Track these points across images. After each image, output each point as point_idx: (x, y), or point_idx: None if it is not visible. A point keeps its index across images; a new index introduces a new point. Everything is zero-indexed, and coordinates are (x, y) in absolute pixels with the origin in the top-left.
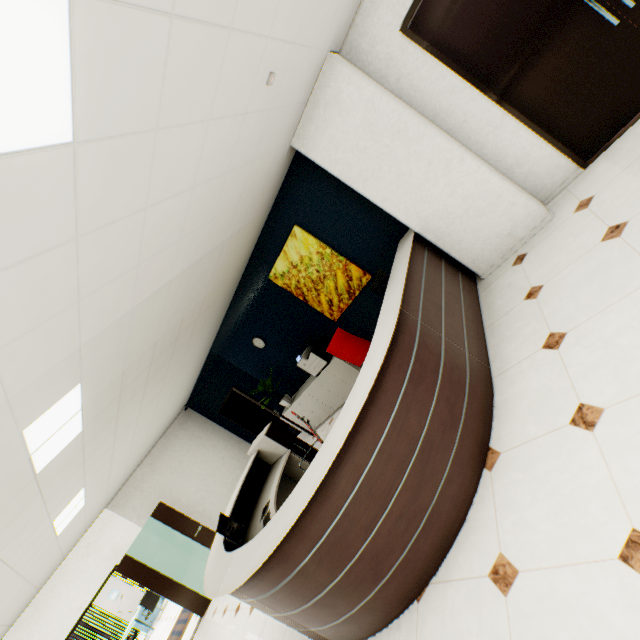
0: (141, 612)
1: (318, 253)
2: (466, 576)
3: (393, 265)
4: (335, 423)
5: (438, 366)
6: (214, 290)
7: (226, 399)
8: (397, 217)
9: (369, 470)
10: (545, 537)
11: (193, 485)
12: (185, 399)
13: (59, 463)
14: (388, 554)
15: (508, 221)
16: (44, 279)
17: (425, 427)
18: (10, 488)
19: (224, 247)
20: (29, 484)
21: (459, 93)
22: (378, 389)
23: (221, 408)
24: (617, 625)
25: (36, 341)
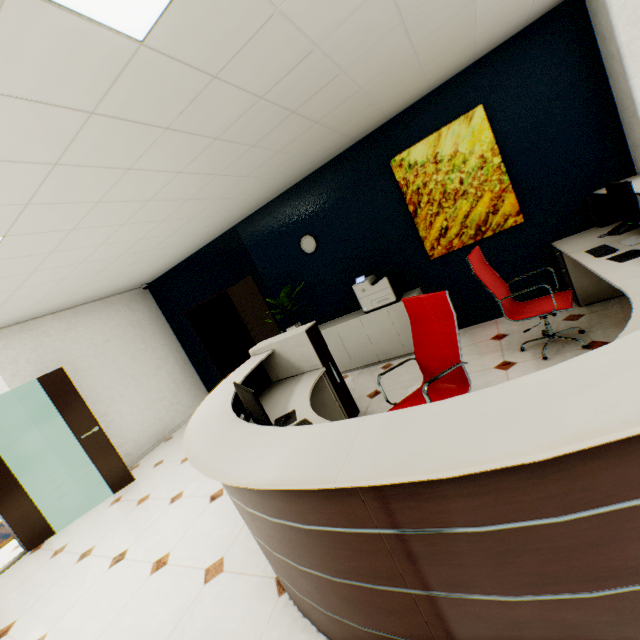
0: None
1: (481, 157)
2: None
3: None
4: None
5: None
6: (360, 101)
7: (208, 300)
8: None
9: None
10: None
11: (107, 377)
12: (157, 272)
13: (51, 63)
14: None
15: None
16: None
17: None
18: None
19: (455, 18)
20: None
21: None
22: None
23: (192, 309)
24: None
25: None
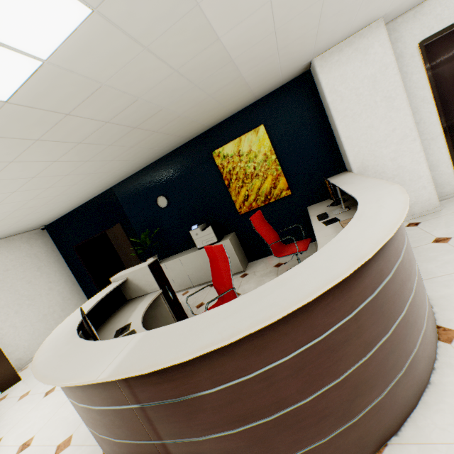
0: None
1: (265, 155)
2: None
3: (334, 182)
4: (344, 231)
5: None
6: (184, 120)
7: (92, 238)
8: (348, 155)
9: (387, 282)
10: None
11: (5, 298)
12: (52, 218)
13: None
14: (369, 389)
15: (414, 197)
16: None
17: (416, 276)
18: None
19: (233, 83)
20: None
21: (425, 104)
22: None
23: (80, 244)
24: None
25: None
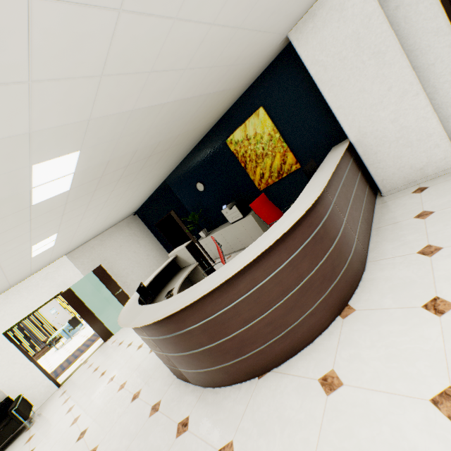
0: (67, 327)
1: (269, 135)
2: (301, 375)
3: (324, 160)
4: (249, 247)
5: (335, 237)
6: (186, 132)
7: (163, 218)
8: (342, 125)
9: (262, 285)
10: (373, 370)
11: (124, 264)
12: (136, 207)
13: (48, 206)
14: (252, 343)
15: (426, 158)
16: (85, 35)
17: (311, 273)
18: (13, 205)
19: (207, 99)
20: (25, 210)
21: (441, 37)
22: (290, 234)
23: (158, 223)
24: (412, 439)
25: (62, 92)
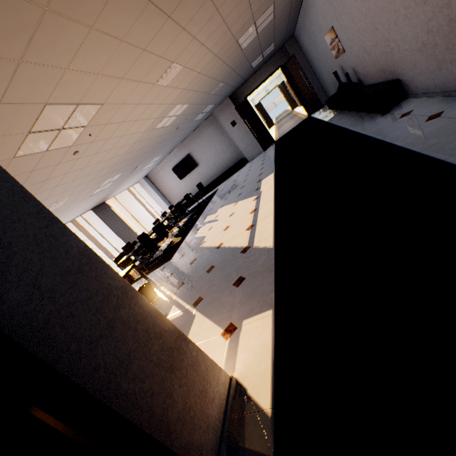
0: None
1: None
2: None
3: None
4: None
5: None
6: None
7: None
8: None
9: None
10: None
11: None
12: None
13: None
14: None
15: None
16: None
17: None
18: None
19: None
20: None
21: None
22: None
23: None
24: None
25: None
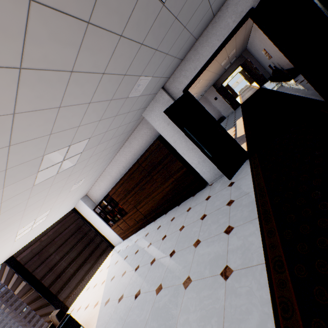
0: None
1: None
2: None
3: None
4: None
5: None
6: None
7: None
8: None
9: None
10: None
11: None
12: None
13: None
14: None
15: None
16: None
17: None
18: None
19: None
20: None
21: None
22: None
23: None
24: None
25: None
